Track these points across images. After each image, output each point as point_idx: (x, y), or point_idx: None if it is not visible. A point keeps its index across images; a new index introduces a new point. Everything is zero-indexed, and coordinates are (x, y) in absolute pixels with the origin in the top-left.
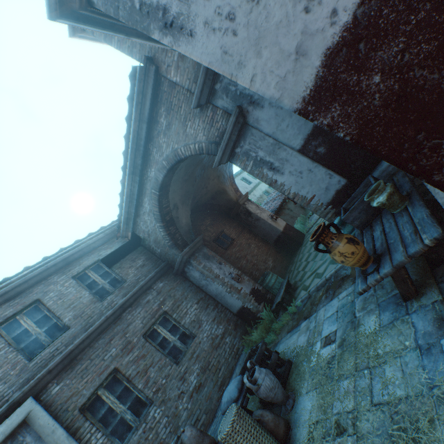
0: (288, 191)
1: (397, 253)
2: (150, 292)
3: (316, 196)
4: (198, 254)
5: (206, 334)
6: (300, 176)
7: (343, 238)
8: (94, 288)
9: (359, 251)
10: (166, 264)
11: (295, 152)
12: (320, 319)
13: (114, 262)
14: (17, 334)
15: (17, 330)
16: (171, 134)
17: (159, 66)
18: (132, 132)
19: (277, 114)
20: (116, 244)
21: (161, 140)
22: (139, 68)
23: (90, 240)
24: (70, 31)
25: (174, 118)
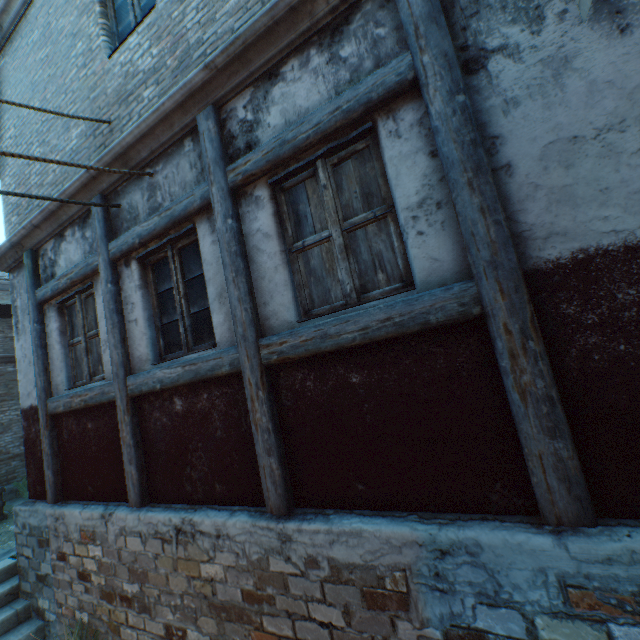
0: None
1: None
2: None
3: None
4: None
5: (0, 443)
6: None
7: None
8: None
9: None
10: None
11: None
12: None
13: None
14: None
15: None
16: None
17: None
18: None
19: None
20: None
21: None
22: None
23: None
24: None
25: None
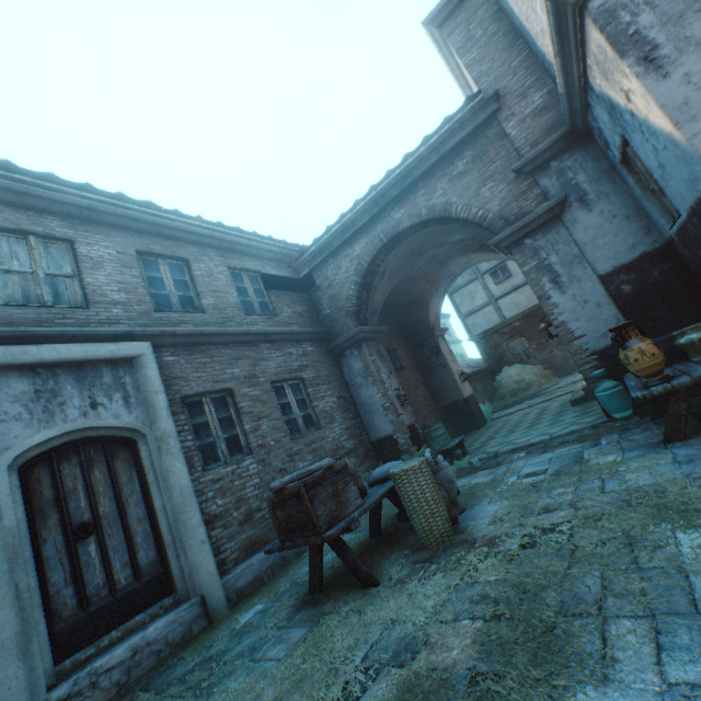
0: (556, 315)
1: (699, 371)
2: (297, 347)
3: (586, 337)
4: (373, 344)
5: (333, 435)
6: (582, 306)
7: (648, 339)
8: (242, 295)
9: (659, 357)
10: (326, 332)
11: (595, 277)
12: (518, 465)
13: (274, 287)
14: (152, 276)
15: (154, 272)
16: (458, 184)
17: (500, 109)
18: (417, 156)
19: (602, 226)
20: (284, 271)
21: (441, 185)
22: (482, 97)
23: (264, 244)
24: (427, 19)
25: (476, 170)
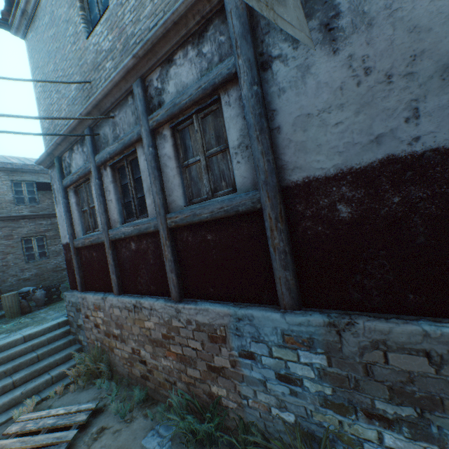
0: None
1: None
2: (48, 220)
3: None
4: None
5: (56, 262)
6: None
7: None
8: (18, 194)
9: None
10: None
11: None
12: None
13: (43, 189)
14: None
15: None
16: None
17: None
18: None
19: None
20: None
21: None
22: None
23: (40, 167)
24: None
25: None
